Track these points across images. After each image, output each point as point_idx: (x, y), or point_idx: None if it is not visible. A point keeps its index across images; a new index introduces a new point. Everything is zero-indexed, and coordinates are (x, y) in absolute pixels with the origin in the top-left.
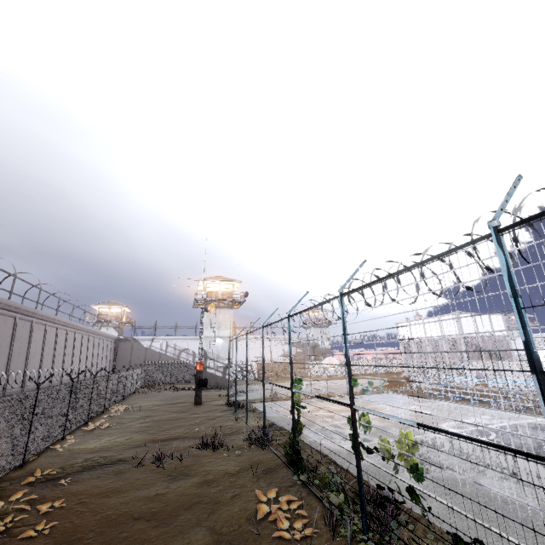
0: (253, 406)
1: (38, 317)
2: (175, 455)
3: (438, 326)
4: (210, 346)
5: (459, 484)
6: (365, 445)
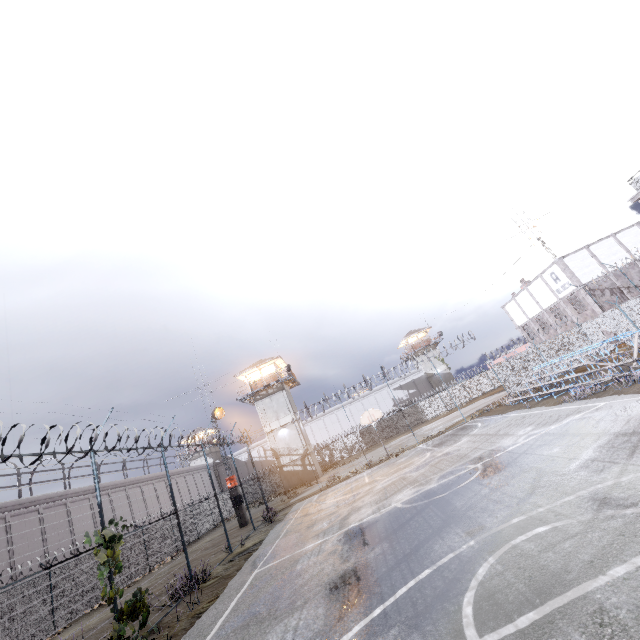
0: (289, 510)
1: (72, 496)
2: (92, 639)
3: (546, 288)
4: (276, 441)
5: (249, 636)
6: (279, 562)
